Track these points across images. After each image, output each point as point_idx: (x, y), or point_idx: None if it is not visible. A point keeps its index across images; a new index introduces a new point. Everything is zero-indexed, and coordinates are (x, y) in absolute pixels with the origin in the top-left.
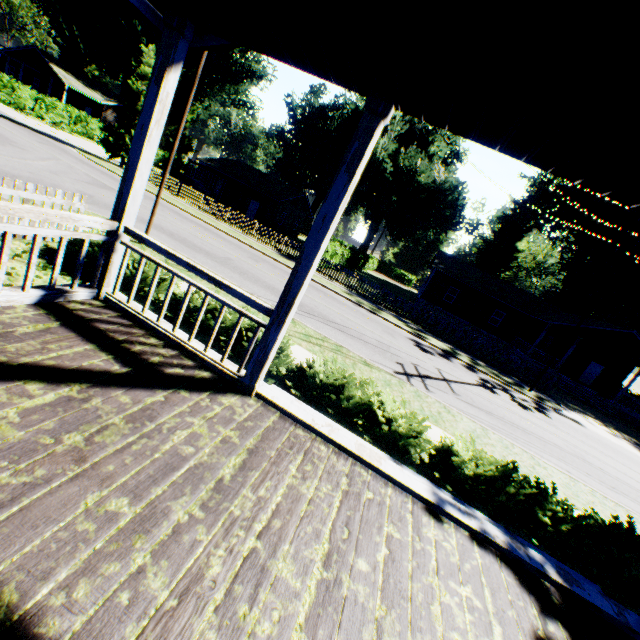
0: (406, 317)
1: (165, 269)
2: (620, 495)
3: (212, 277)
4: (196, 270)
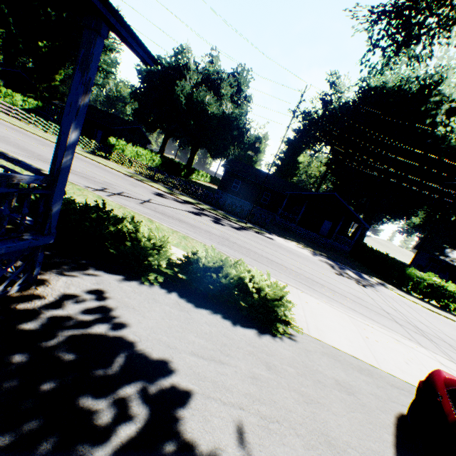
0: (177, 188)
1: None
2: (223, 246)
3: None
4: None
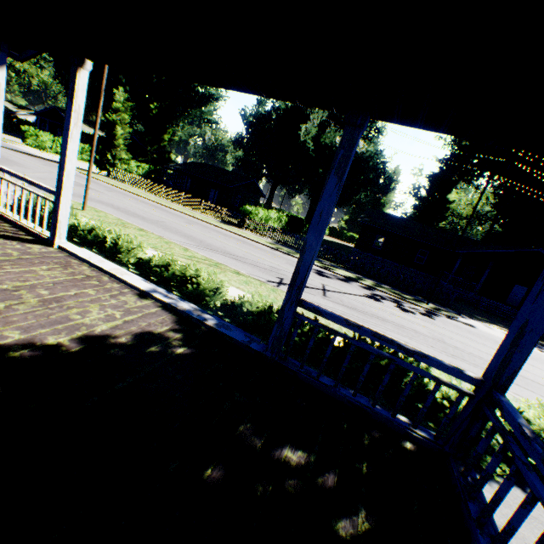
0: (323, 258)
1: (11, 183)
2: (457, 360)
3: (30, 181)
4: (24, 179)
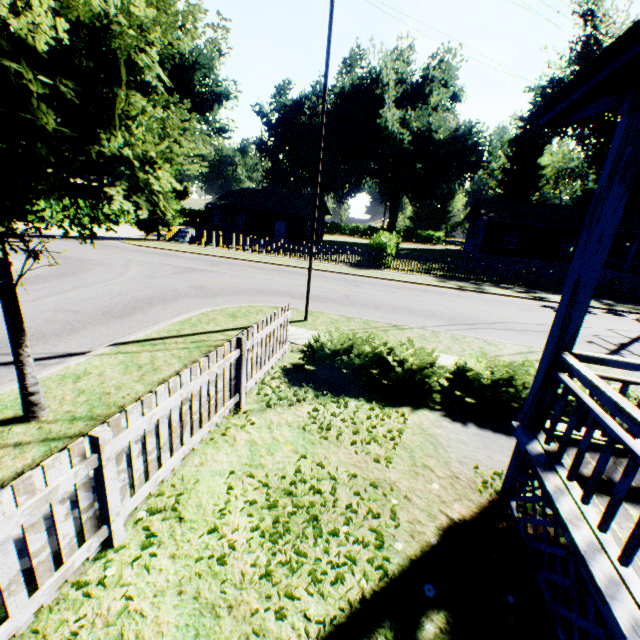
0: (503, 282)
1: None
2: None
3: None
4: None
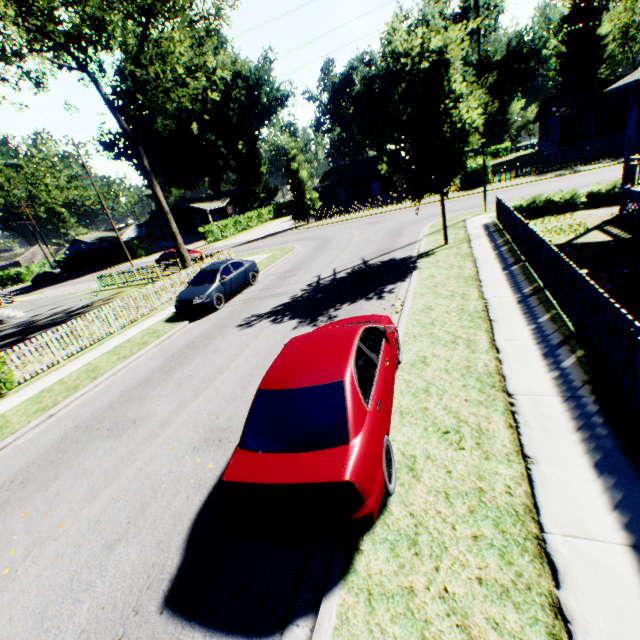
0: (591, 161)
1: None
2: None
3: None
4: None
